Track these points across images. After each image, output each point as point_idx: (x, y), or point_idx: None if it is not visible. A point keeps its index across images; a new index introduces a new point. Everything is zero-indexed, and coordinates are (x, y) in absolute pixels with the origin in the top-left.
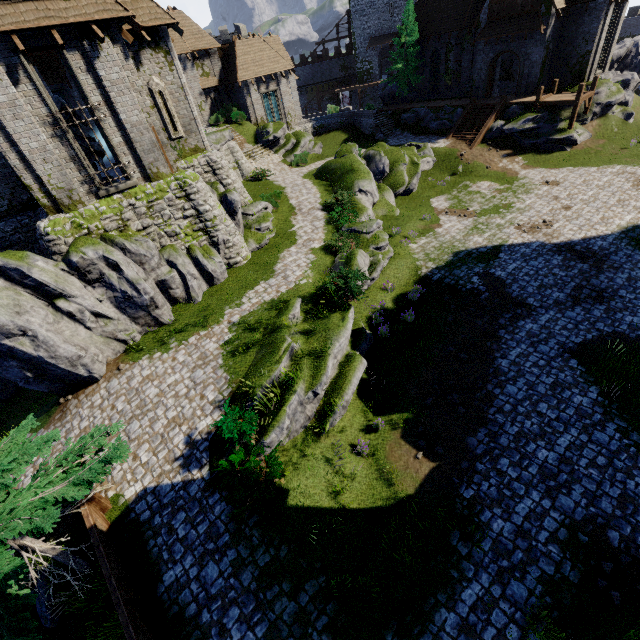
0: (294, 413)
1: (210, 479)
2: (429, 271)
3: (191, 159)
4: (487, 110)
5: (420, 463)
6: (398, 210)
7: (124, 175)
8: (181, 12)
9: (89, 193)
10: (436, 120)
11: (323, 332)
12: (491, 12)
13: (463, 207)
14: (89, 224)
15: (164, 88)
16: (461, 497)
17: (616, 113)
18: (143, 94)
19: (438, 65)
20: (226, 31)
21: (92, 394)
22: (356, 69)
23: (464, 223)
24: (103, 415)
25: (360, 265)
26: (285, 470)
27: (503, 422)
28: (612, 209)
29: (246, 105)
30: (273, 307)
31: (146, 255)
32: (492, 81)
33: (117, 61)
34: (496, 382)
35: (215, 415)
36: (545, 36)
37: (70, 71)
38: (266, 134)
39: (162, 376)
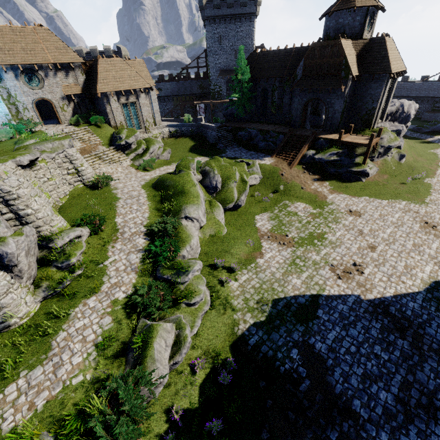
0: None
1: None
2: (246, 328)
3: None
4: (302, 140)
5: None
6: (225, 229)
7: None
8: (47, 29)
9: None
10: (263, 141)
11: None
12: (305, 69)
13: (283, 232)
14: None
15: None
16: None
17: (394, 153)
18: None
19: (266, 98)
20: (109, 49)
21: None
22: (210, 89)
23: (283, 254)
24: None
25: (156, 355)
26: None
27: None
28: (411, 255)
29: (106, 111)
30: None
31: None
32: (305, 117)
33: None
34: None
35: None
36: (344, 93)
37: None
38: (119, 139)
39: None
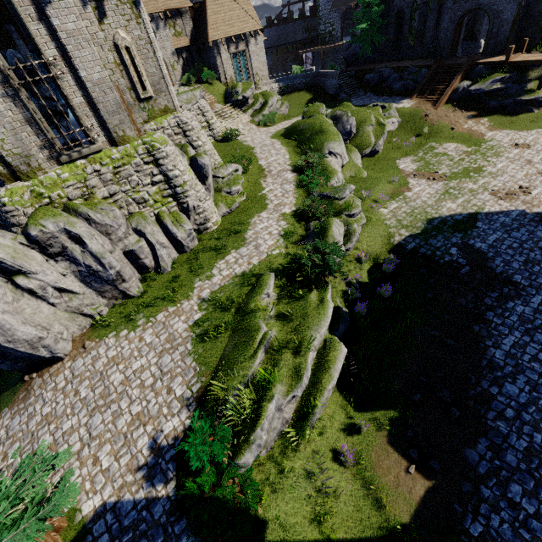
0: (271, 420)
1: (176, 499)
2: (402, 239)
3: (161, 120)
4: (453, 70)
5: (413, 480)
6: (365, 172)
7: (87, 139)
8: None
9: (50, 159)
10: (400, 80)
11: (301, 319)
12: None
13: (431, 170)
14: (50, 193)
15: (131, 43)
16: (467, 534)
17: None
18: (105, 48)
19: (402, 25)
20: None
21: (56, 374)
22: (319, 31)
23: (434, 187)
24: (65, 401)
25: (335, 236)
26: (261, 492)
27: (507, 433)
28: None
29: (216, 65)
30: (245, 282)
31: (112, 225)
32: (458, 41)
33: (73, 8)
34: (492, 378)
35: (183, 416)
36: None
37: (18, 19)
38: (235, 94)
39: (128, 359)
